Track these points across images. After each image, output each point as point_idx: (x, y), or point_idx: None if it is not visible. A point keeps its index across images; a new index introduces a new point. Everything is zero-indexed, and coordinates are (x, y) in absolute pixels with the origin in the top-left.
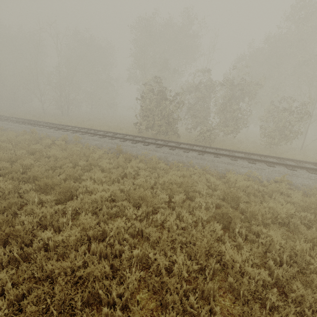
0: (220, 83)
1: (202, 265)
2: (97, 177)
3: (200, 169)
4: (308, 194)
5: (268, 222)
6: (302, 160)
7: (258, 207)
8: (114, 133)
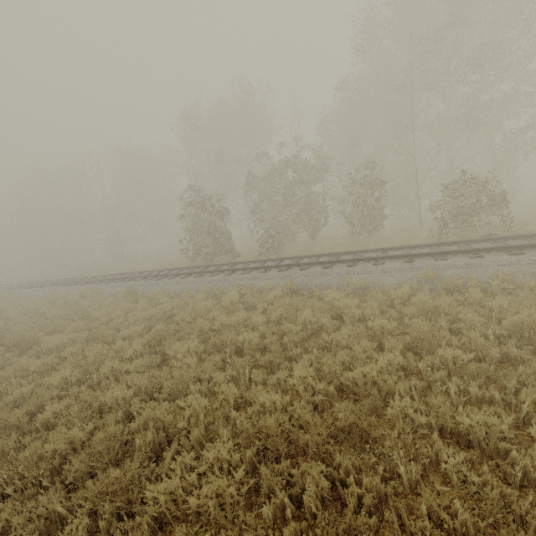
0: (274, 169)
1: (84, 378)
2: (75, 327)
3: (208, 294)
4: (319, 295)
5: (207, 336)
6: (360, 250)
7: (199, 322)
8: (149, 272)
